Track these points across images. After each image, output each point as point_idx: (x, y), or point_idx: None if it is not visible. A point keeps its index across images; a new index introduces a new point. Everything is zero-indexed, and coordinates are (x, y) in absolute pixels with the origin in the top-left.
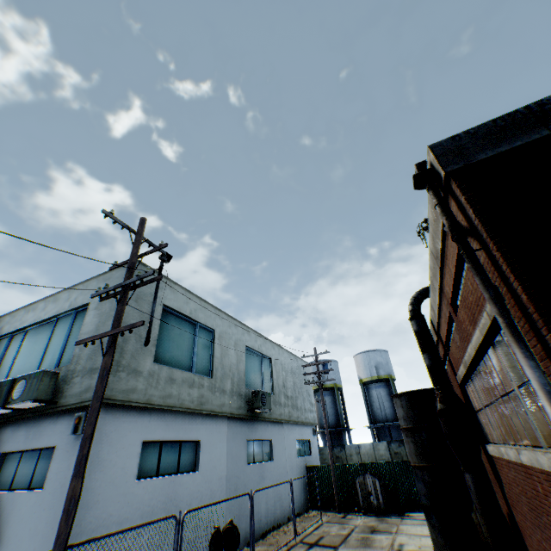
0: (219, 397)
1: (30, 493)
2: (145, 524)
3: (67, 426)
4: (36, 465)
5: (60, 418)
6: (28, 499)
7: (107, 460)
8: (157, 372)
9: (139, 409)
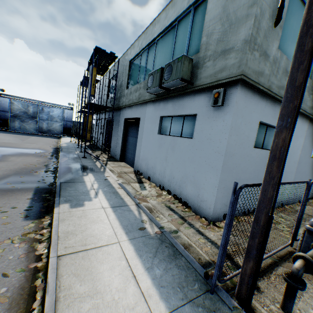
0: (311, 100)
1: (183, 139)
2: (294, 183)
3: (203, 101)
4: (182, 125)
5: (196, 96)
6: (183, 142)
7: (239, 128)
8: (277, 60)
9: (260, 94)
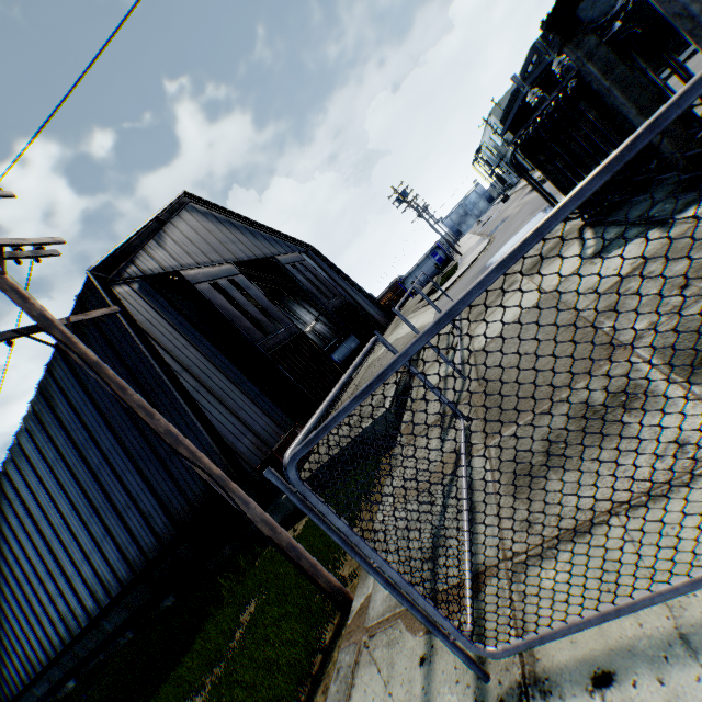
0: None
1: None
2: None
3: None
4: None
5: None
6: None
7: None
8: None
9: None
